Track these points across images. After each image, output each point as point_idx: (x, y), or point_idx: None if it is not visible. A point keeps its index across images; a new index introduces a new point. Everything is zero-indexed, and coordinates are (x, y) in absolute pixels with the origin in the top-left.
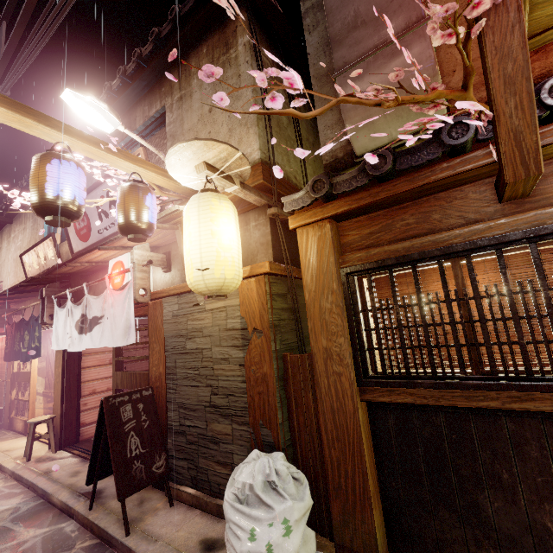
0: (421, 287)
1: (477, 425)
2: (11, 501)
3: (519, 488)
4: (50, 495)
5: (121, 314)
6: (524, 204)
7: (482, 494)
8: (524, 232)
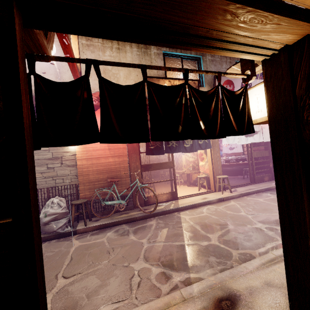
0: None
1: None
2: (264, 194)
3: None
4: (270, 187)
5: (268, 131)
6: None
7: None
8: None
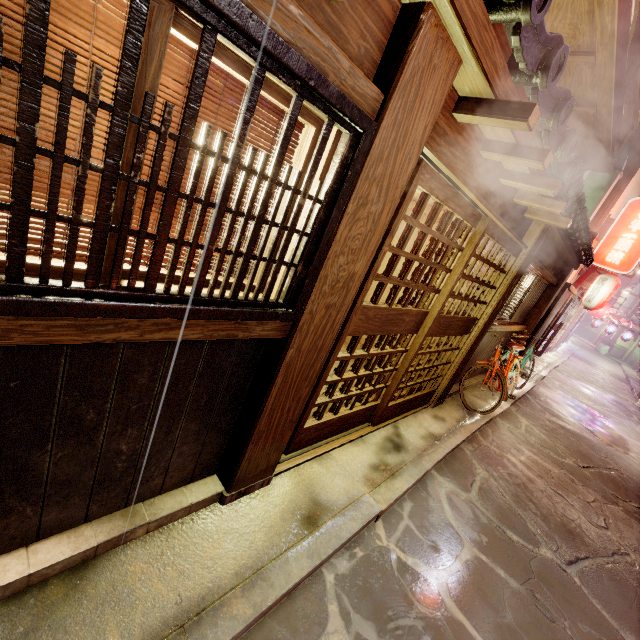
0: (18, 2)
1: (73, 359)
2: None
3: (105, 424)
4: None
5: None
6: (320, 11)
7: (41, 451)
8: (309, 70)
